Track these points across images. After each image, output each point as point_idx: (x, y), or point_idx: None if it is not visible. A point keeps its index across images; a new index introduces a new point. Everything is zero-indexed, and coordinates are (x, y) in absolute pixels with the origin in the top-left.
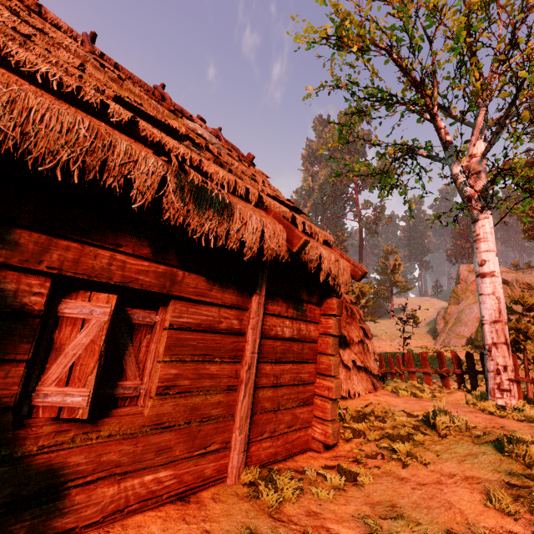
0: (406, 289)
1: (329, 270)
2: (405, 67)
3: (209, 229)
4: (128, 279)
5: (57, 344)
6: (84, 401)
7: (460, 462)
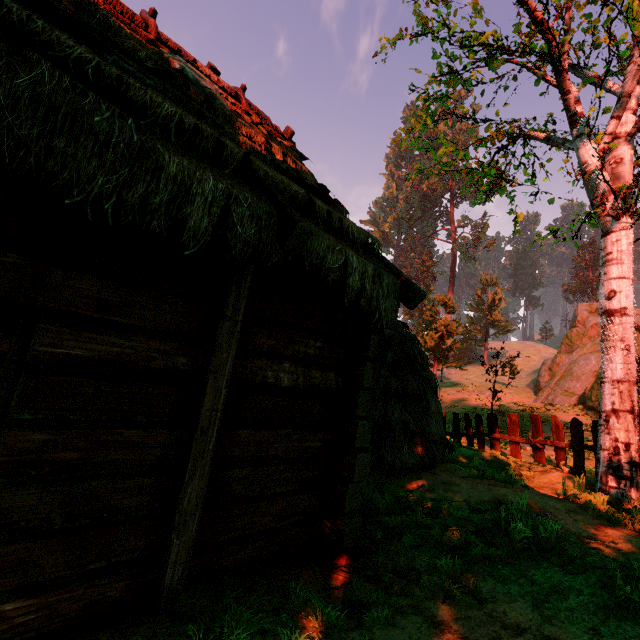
0: (506, 330)
1: (362, 288)
2: None
3: (101, 189)
4: None
5: None
6: None
7: (537, 605)
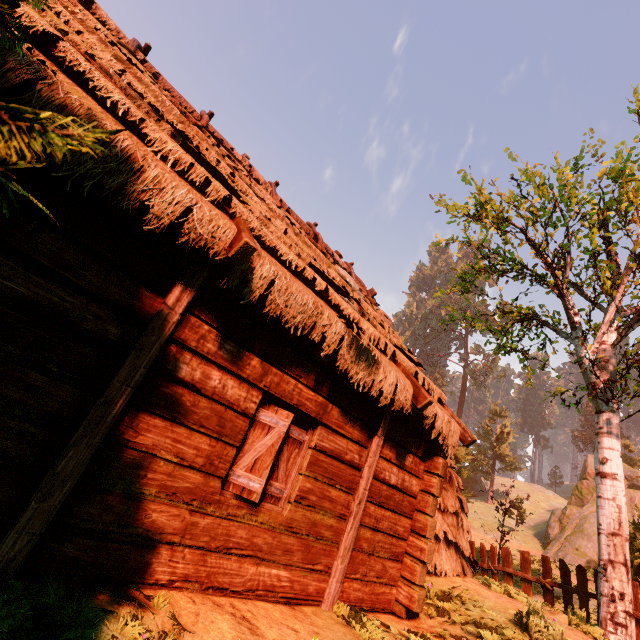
0: (514, 467)
1: (441, 429)
2: (539, 247)
3: (361, 377)
4: (300, 403)
5: (250, 440)
6: (260, 488)
7: None
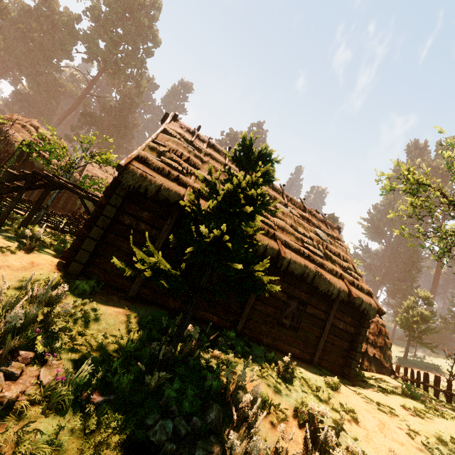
0: None
1: (365, 308)
2: (450, 199)
3: (323, 288)
4: (300, 297)
5: (284, 308)
6: (288, 323)
7: (403, 401)
